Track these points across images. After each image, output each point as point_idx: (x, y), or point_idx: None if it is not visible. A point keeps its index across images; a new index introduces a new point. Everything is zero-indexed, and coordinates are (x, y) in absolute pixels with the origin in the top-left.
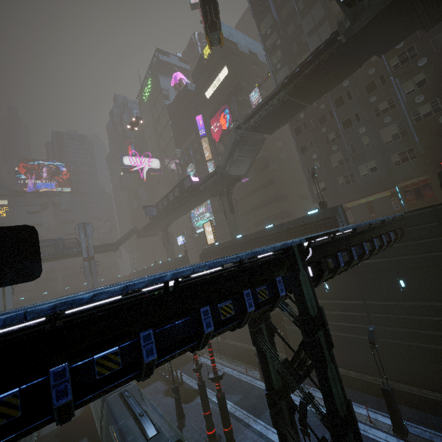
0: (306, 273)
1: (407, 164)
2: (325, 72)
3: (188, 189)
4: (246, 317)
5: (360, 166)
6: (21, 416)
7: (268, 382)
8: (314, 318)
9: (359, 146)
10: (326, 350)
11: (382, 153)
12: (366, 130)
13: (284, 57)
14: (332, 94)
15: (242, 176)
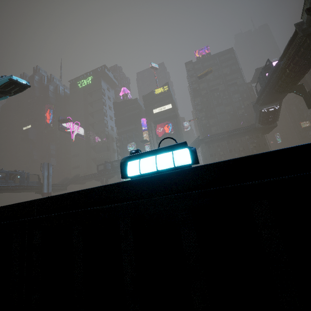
0: None
1: None
2: (240, 134)
3: None
4: None
5: None
6: None
7: None
8: None
9: None
10: None
11: None
12: (237, 155)
13: (206, 116)
14: None
15: None
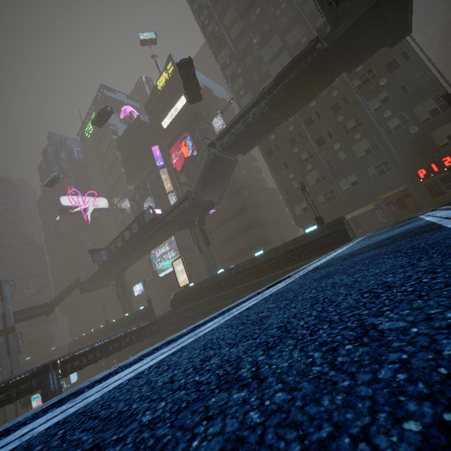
0: None
1: (384, 176)
2: (304, 82)
3: (150, 222)
4: None
5: (341, 181)
6: None
7: None
8: None
9: (336, 162)
10: None
11: (359, 168)
12: (340, 145)
13: (247, 84)
14: (301, 114)
15: (216, 202)
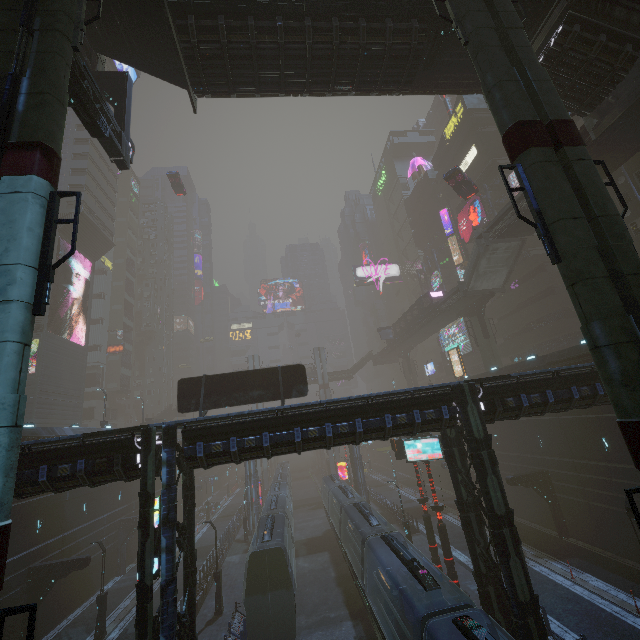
0: (475, 406)
1: None
2: None
3: (427, 308)
4: (416, 426)
5: None
6: (317, 438)
7: (457, 493)
8: (479, 440)
9: None
10: (489, 465)
11: None
12: None
13: None
14: (630, 165)
15: (497, 290)
